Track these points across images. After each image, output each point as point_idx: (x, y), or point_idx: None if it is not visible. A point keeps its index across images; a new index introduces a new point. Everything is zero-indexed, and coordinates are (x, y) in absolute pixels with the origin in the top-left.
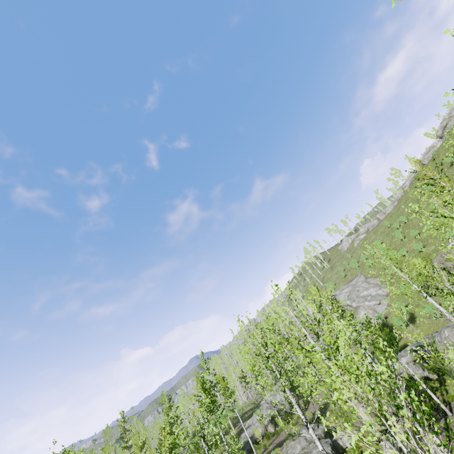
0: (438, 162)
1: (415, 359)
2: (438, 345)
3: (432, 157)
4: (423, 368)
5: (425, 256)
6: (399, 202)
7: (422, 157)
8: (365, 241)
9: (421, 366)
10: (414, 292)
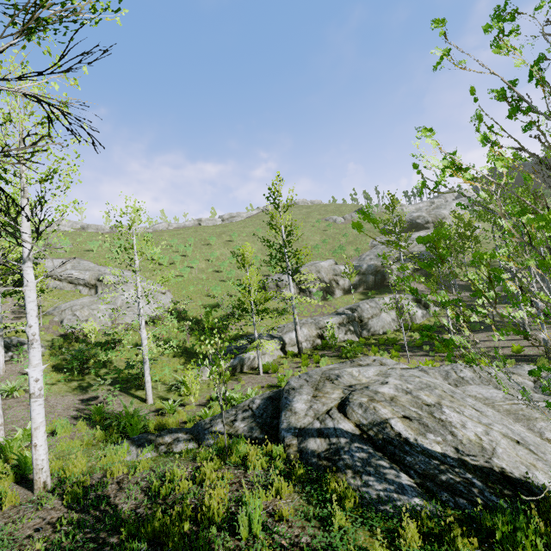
0: (230, 229)
1: (342, 321)
2: (367, 311)
3: (214, 225)
4: (347, 331)
5: (227, 277)
6: (159, 232)
7: (205, 219)
8: (78, 235)
9: (346, 329)
10: (223, 297)
